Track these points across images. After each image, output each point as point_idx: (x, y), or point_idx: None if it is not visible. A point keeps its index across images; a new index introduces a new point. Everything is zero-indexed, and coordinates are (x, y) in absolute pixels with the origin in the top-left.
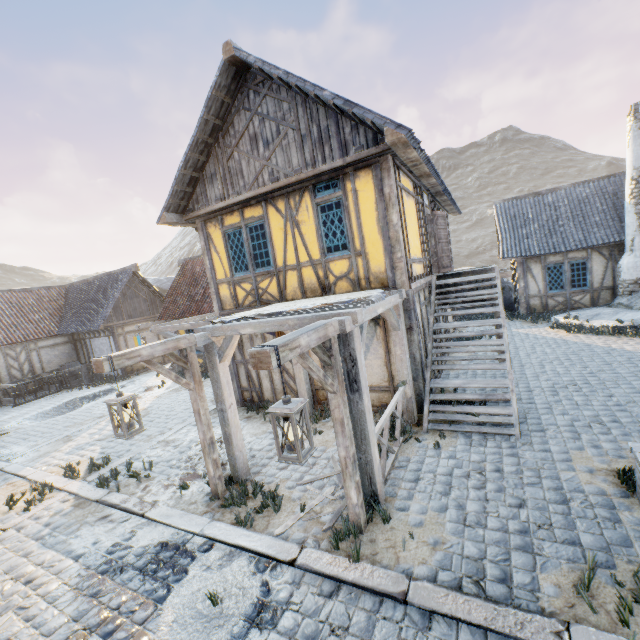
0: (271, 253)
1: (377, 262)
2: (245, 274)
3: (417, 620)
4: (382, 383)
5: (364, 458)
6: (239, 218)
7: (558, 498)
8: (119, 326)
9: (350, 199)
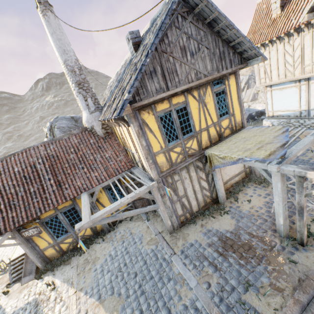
0: (193, 124)
1: (238, 117)
2: (176, 142)
3: None
4: (242, 169)
5: None
6: (168, 104)
7: None
8: None
9: (227, 89)
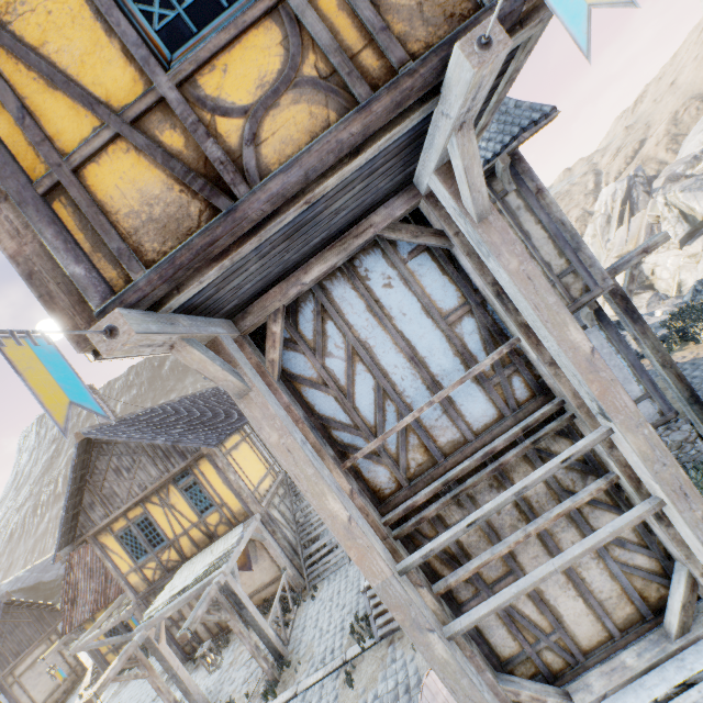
0: (162, 533)
1: (235, 505)
2: (147, 557)
3: (301, 698)
4: (277, 574)
5: (266, 640)
6: (125, 521)
7: (357, 591)
8: (7, 675)
9: (201, 477)
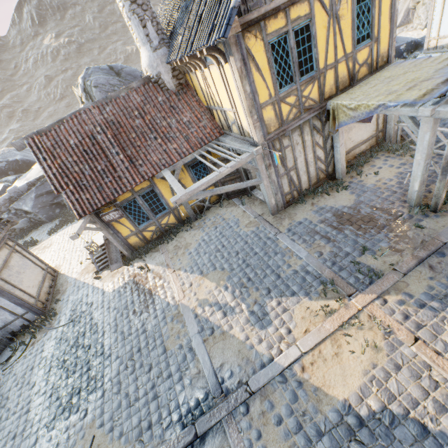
0: (316, 56)
1: (384, 45)
2: (290, 87)
3: None
4: (372, 133)
5: None
6: (284, 21)
7: None
8: None
9: None
